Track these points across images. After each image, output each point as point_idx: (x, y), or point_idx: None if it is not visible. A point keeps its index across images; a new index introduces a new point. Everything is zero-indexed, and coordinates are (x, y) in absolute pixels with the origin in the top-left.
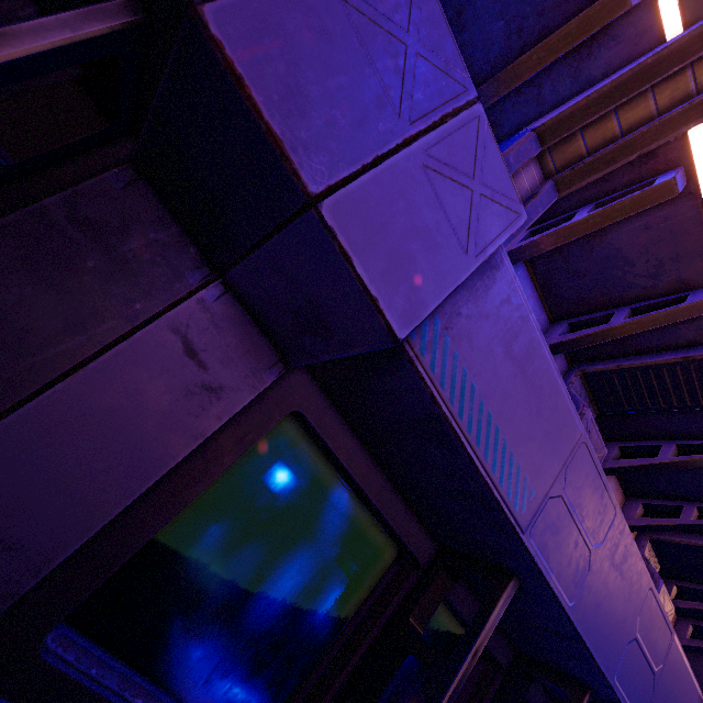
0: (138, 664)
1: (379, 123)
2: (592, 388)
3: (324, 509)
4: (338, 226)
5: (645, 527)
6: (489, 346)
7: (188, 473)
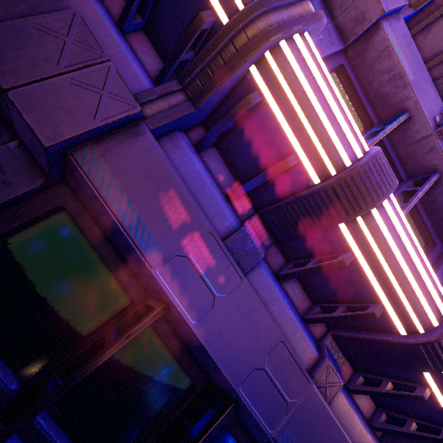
0: None
1: (45, 67)
2: (265, 223)
3: (85, 265)
4: (16, 101)
5: (315, 320)
6: (132, 169)
7: None
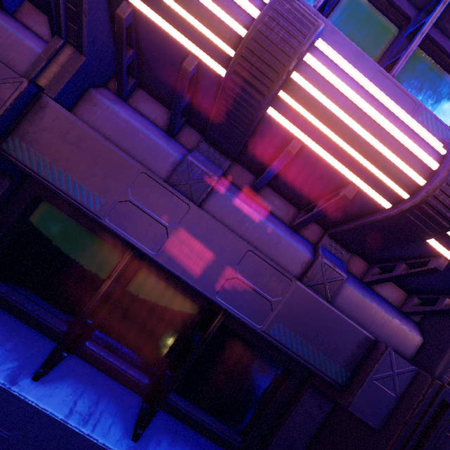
0: (19, 290)
1: None
2: (215, 145)
3: (78, 236)
4: None
5: (300, 224)
6: (51, 141)
7: (0, 223)
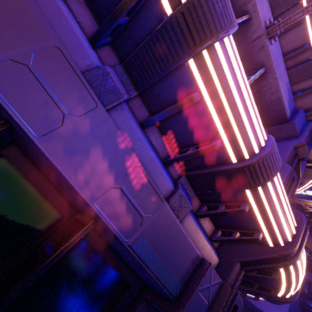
0: None
1: None
2: (130, 73)
3: None
4: None
5: (172, 161)
6: None
7: None
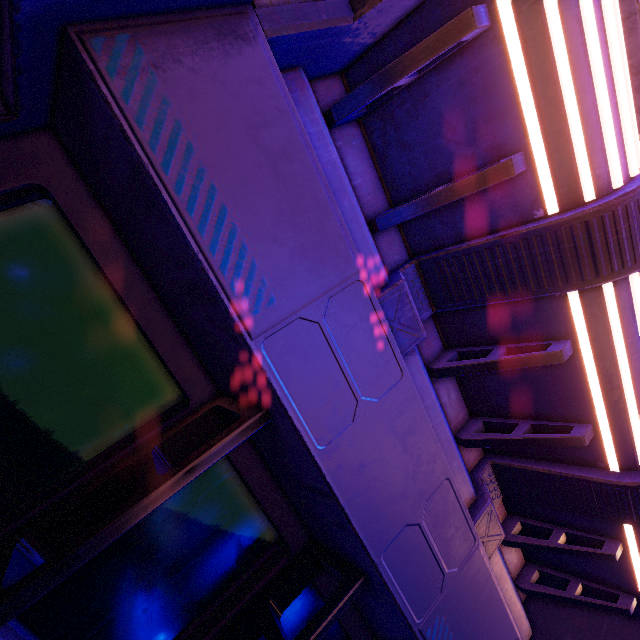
0: None
1: None
2: (427, 279)
3: (90, 321)
4: None
5: (479, 442)
6: (223, 116)
7: None
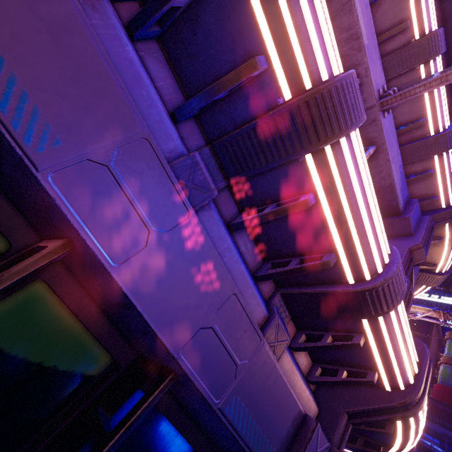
0: None
1: None
2: (219, 158)
3: None
4: None
5: (267, 276)
6: None
7: None
